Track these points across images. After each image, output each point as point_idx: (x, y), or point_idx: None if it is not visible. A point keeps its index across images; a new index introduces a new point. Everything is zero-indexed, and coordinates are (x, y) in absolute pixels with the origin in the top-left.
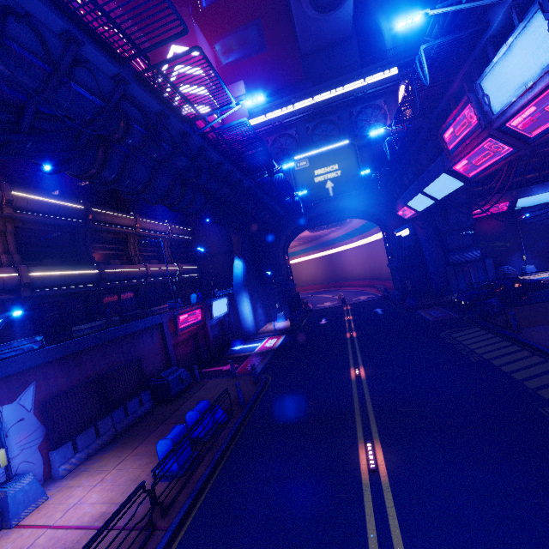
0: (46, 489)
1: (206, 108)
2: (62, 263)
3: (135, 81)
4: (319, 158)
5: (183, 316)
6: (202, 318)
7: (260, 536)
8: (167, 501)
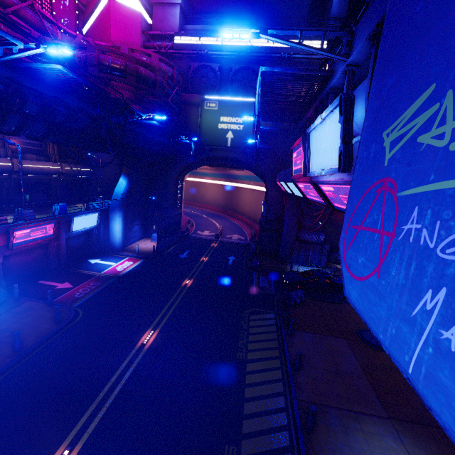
0: None
1: (135, 2)
2: None
3: None
4: (229, 105)
5: (22, 231)
6: (54, 232)
7: None
8: None
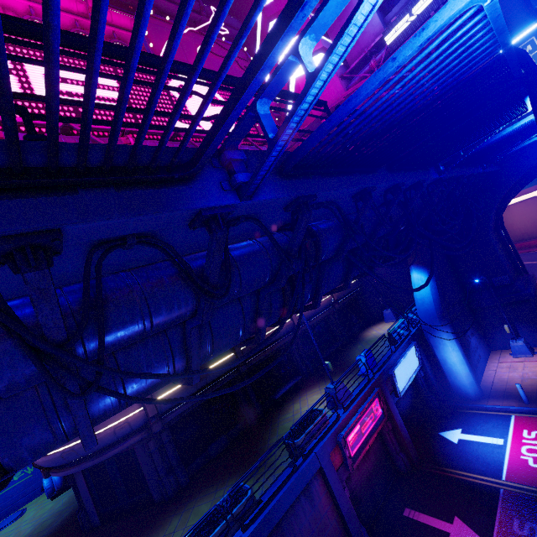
0: None
1: (318, 58)
2: None
3: None
4: None
5: (352, 432)
6: (382, 410)
7: None
8: None
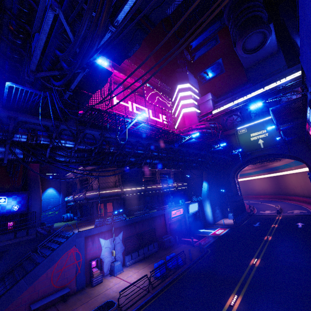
0: (123, 268)
1: (192, 108)
2: (133, 184)
3: (153, 142)
4: (253, 127)
5: (173, 211)
6: (183, 213)
7: (179, 308)
8: (154, 285)
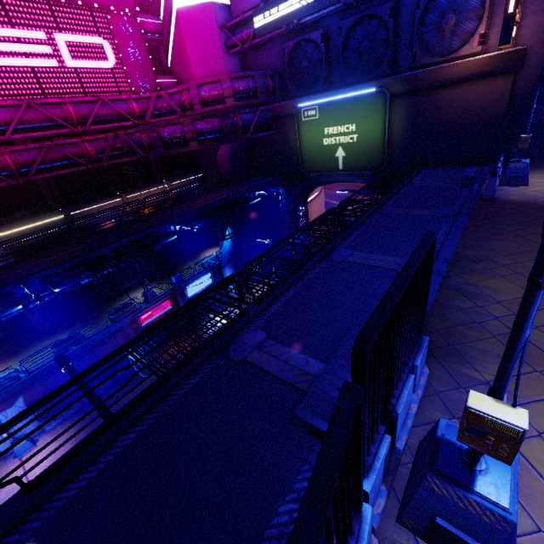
0: (41, 437)
1: None
2: None
3: None
4: (333, 108)
5: (145, 314)
6: (172, 305)
7: None
8: None
